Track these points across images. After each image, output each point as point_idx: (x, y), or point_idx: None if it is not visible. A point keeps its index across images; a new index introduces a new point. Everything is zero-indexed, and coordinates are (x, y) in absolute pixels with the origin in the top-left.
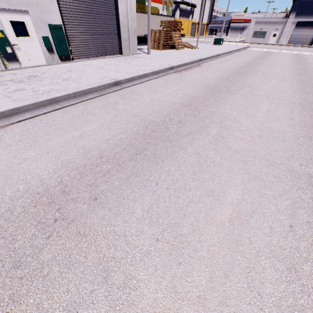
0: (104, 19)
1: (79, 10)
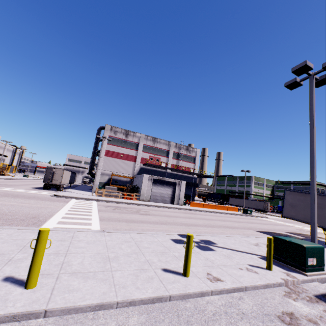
0: None
1: None
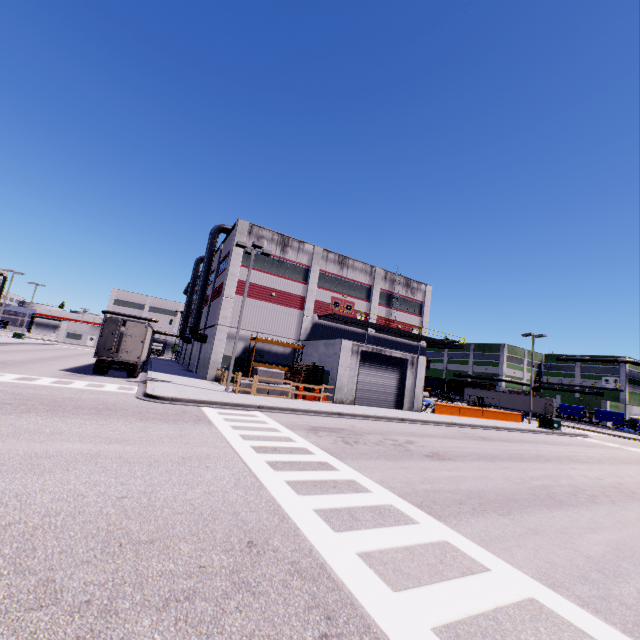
0: None
1: None
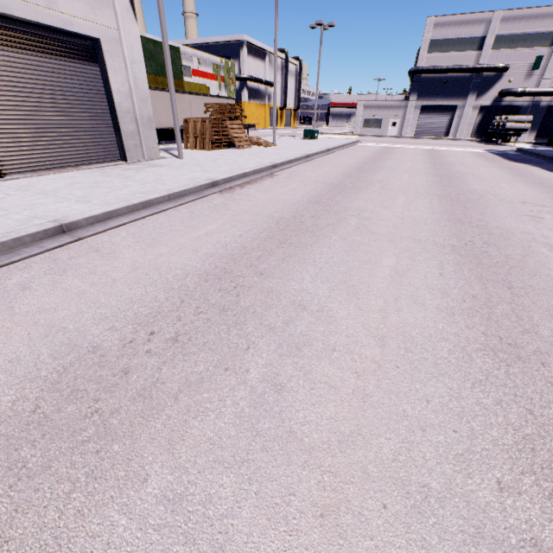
0: (80, 100)
1: (16, 82)
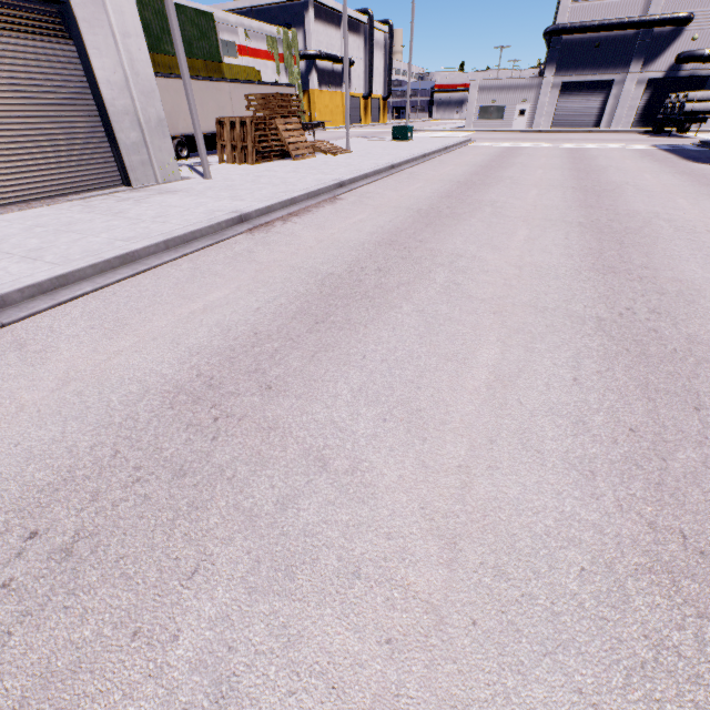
0: (51, 97)
1: None
